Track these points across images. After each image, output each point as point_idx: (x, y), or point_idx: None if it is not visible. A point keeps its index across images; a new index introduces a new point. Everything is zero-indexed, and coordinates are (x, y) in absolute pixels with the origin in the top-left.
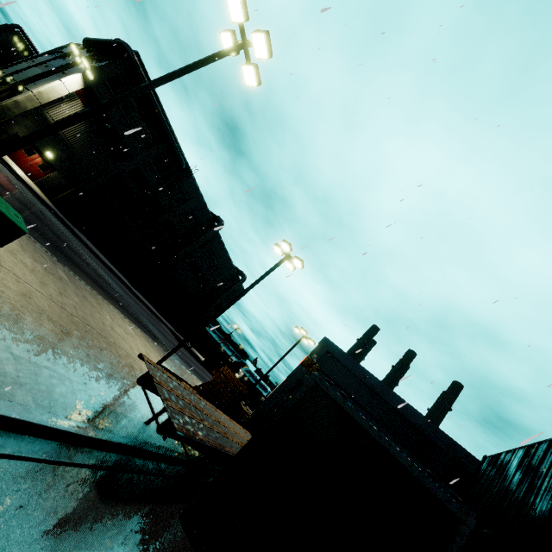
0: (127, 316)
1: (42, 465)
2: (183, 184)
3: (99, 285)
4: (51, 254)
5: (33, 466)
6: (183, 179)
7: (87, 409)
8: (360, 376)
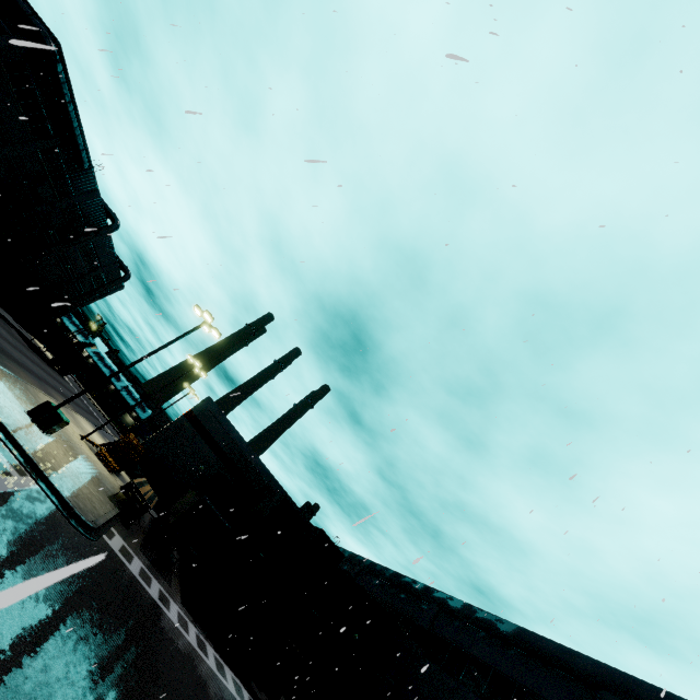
0: (30, 379)
1: (117, 524)
2: (77, 178)
3: (4, 352)
4: (13, 374)
5: (117, 525)
6: (79, 175)
7: (111, 501)
8: (228, 429)
